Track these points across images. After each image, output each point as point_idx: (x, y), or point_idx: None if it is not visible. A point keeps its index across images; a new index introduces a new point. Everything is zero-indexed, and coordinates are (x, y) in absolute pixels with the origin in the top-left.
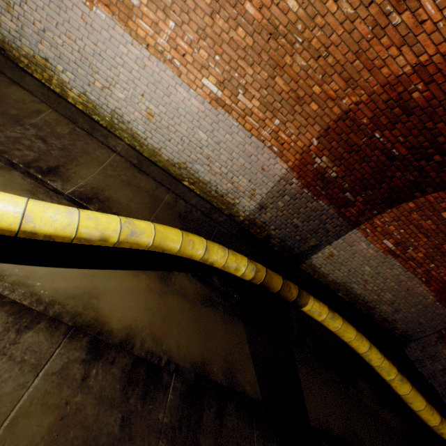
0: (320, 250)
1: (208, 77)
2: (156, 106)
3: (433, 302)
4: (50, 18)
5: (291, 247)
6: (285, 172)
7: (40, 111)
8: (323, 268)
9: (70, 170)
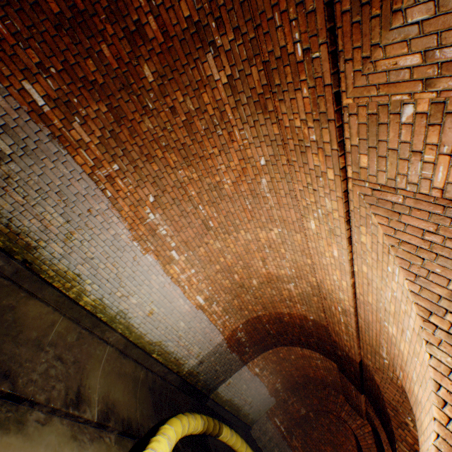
0: (225, 381)
1: (201, 295)
2: (159, 307)
3: (268, 395)
4: (105, 252)
5: (209, 384)
6: (221, 340)
7: (54, 321)
8: (223, 392)
9: (86, 386)
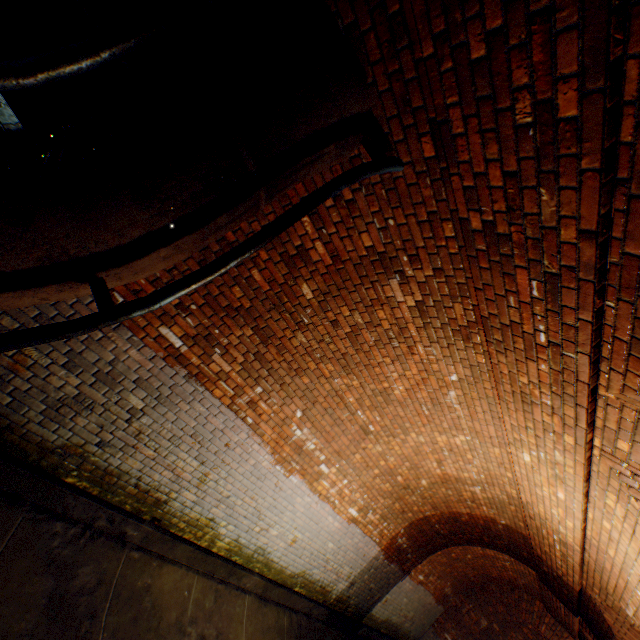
0: (380, 599)
1: (353, 506)
2: (303, 532)
3: (434, 604)
4: (243, 486)
5: (361, 606)
6: (377, 552)
7: (189, 587)
8: (378, 613)
9: None
